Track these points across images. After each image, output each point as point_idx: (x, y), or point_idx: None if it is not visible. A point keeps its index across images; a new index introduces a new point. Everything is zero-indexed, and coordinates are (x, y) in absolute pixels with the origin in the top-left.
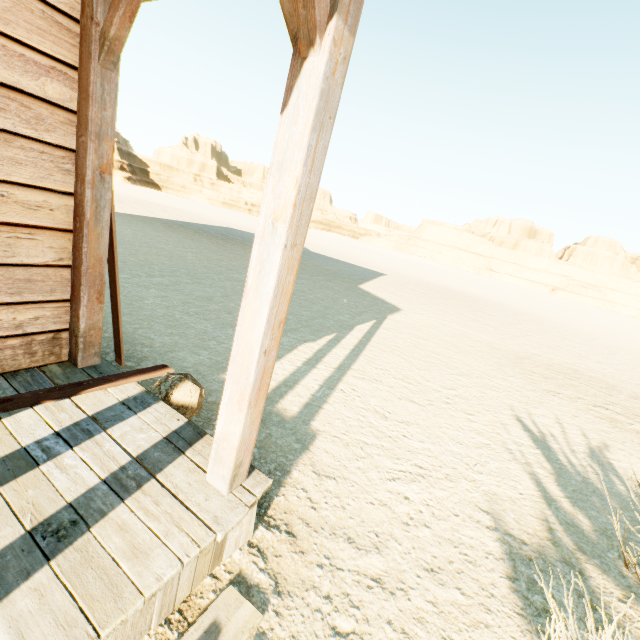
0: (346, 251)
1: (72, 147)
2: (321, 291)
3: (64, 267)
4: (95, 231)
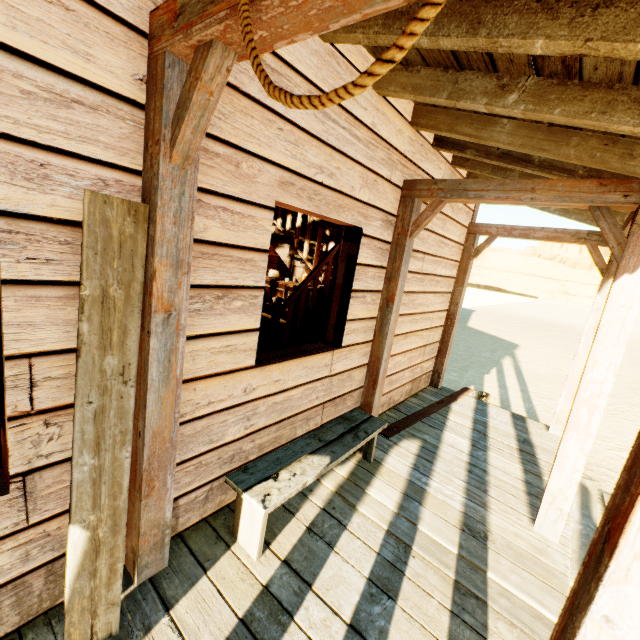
0: None
1: (451, 291)
2: None
3: (438, 341)
4: (455, 325)
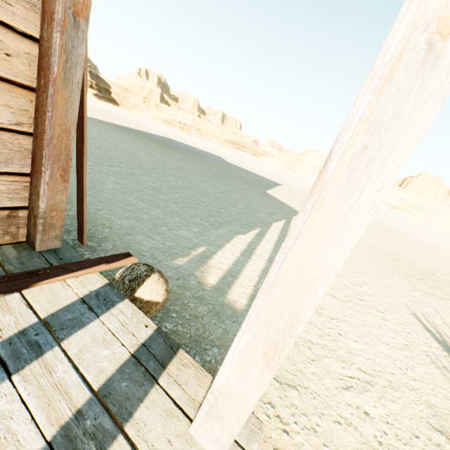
0: (251, 165)
1: None
2: (241, 192)
3: (23, 134)
4: (63, 92)
